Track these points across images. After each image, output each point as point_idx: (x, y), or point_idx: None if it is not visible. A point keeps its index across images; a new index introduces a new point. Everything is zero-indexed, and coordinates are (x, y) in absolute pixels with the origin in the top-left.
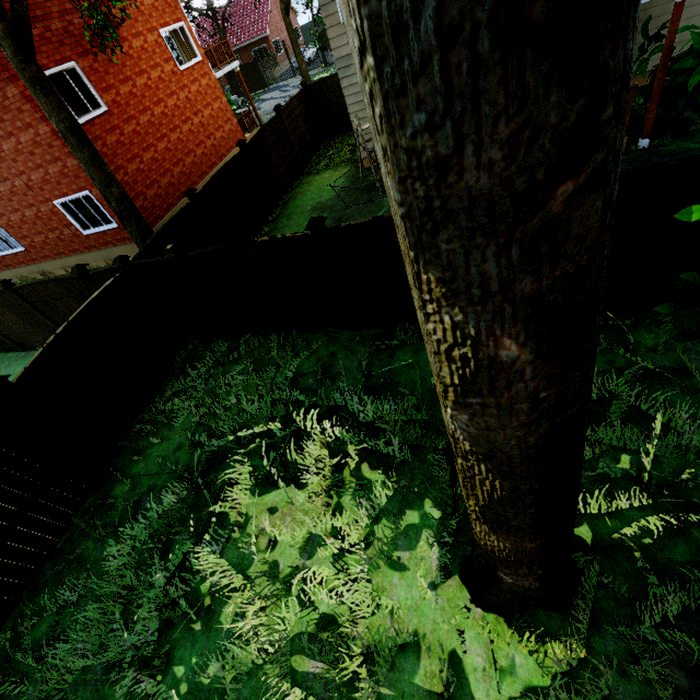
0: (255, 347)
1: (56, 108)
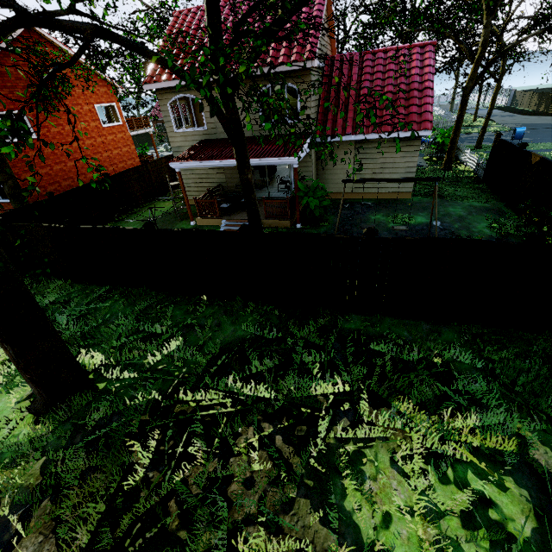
0: (44, 285)
1: None
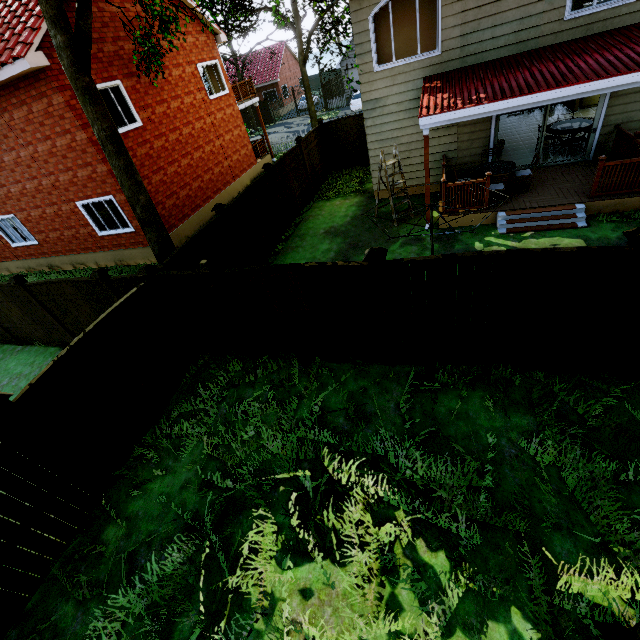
0: (273, 370)
1: (100, 117)
